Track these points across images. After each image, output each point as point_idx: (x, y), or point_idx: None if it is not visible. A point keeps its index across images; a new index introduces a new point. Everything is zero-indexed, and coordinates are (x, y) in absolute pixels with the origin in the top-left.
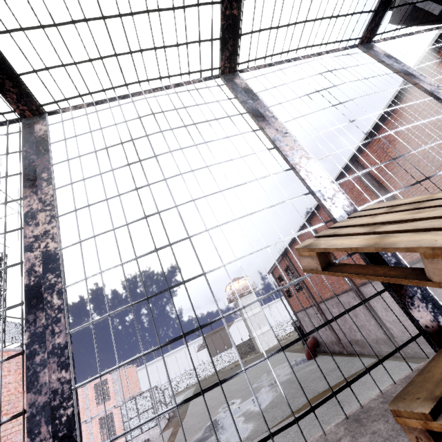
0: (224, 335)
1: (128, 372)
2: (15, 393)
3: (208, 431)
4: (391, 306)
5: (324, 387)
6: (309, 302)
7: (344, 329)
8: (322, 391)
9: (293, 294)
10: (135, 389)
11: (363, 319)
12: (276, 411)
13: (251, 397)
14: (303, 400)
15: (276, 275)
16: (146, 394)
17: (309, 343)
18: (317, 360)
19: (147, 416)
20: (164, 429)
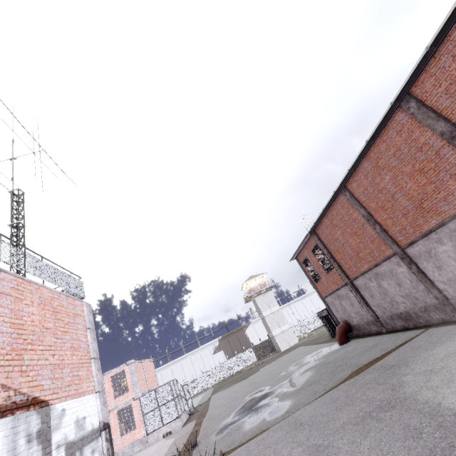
0: (241, 336)
1: (145, 366)
2: (39, 326)
3: (239, 415)
4: (447, 263)
5: (369, 359)
6: (341, 281)
7: (384, 304)
8: (367, 363)
9: (321, 277)
10: (153, 383)
11: (409, 286)
12: (316, 387)
13: (281, 382)
14: (346, 373)
15: (301, 260)
16: (166, 386)
17: (340, 327)
18: (351, 343)
19: (168, 408)
20: (186, 423)
